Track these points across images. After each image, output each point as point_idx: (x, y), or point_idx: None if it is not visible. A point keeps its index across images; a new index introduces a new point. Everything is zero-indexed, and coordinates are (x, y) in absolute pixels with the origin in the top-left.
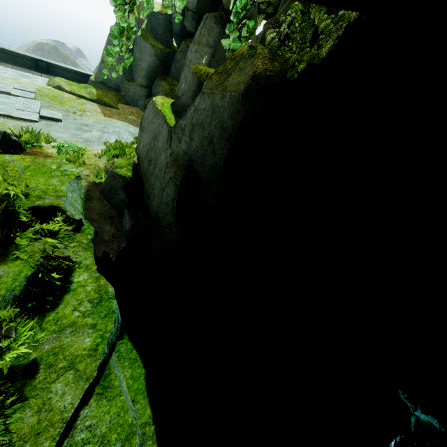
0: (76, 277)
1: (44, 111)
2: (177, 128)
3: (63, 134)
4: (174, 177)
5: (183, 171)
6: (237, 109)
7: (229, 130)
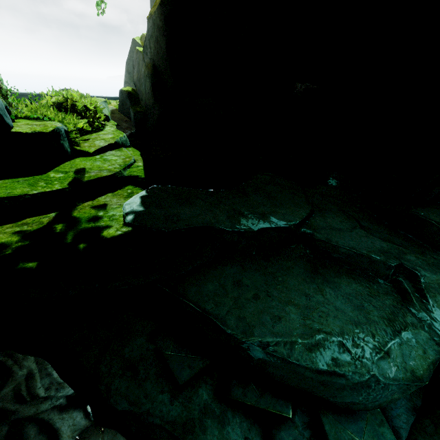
0: (106, 129)
1: None
2: (144, 48)
3: None
4: (148, 74)
5: (151, 69)
6: (161, 13)
7: (162, 29)
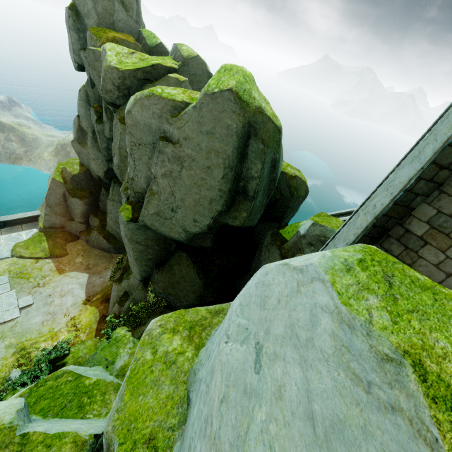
0: None
1: (20, 301)
2: None
3: (37, 317)
4: None
5: None
6: None
7: None
